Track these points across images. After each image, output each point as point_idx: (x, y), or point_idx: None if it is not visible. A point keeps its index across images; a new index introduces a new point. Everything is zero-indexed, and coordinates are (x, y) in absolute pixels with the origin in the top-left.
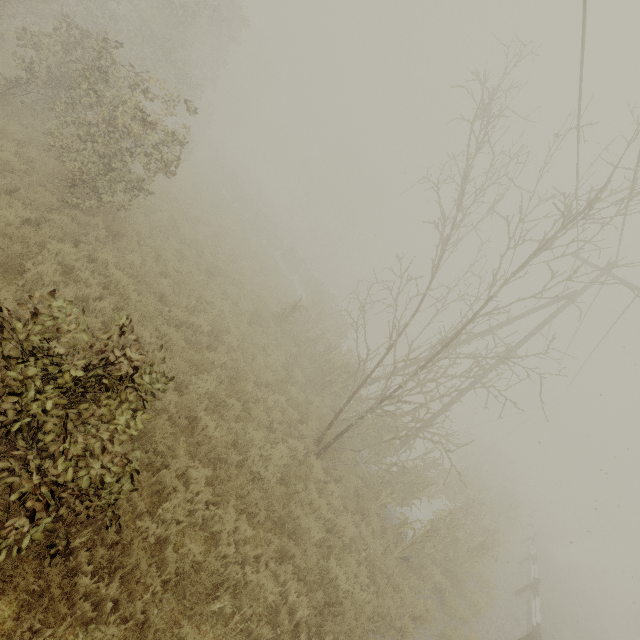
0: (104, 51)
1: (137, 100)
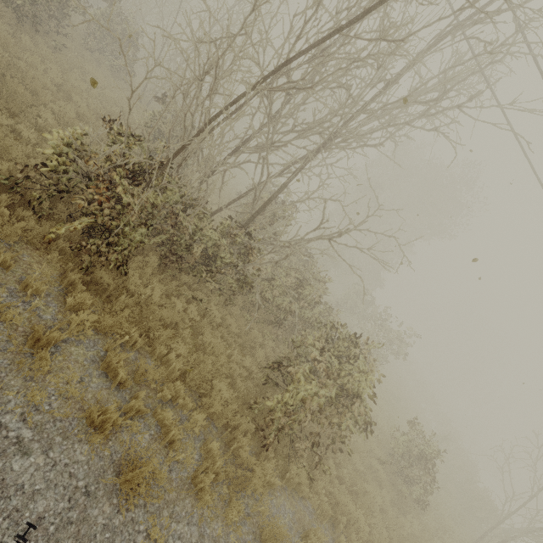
0: (386, 311)
1: (399, 333)
